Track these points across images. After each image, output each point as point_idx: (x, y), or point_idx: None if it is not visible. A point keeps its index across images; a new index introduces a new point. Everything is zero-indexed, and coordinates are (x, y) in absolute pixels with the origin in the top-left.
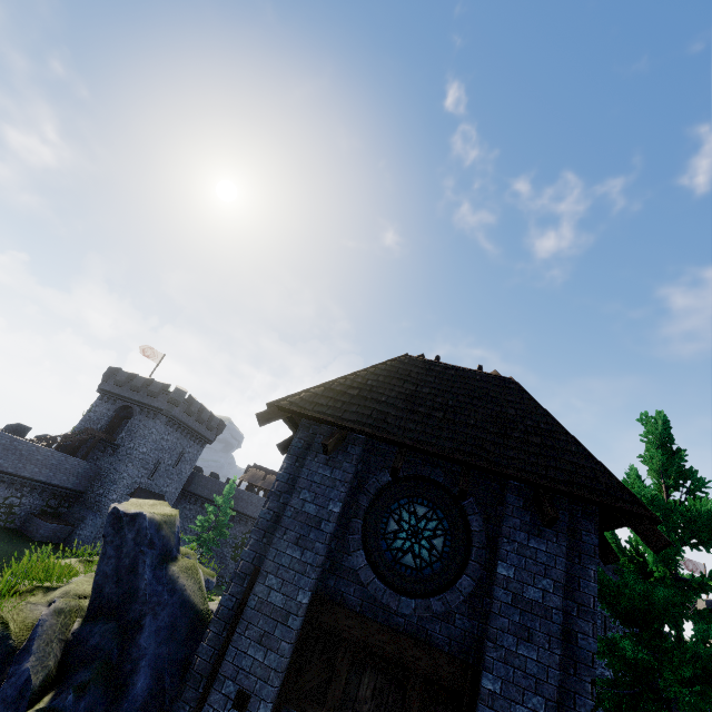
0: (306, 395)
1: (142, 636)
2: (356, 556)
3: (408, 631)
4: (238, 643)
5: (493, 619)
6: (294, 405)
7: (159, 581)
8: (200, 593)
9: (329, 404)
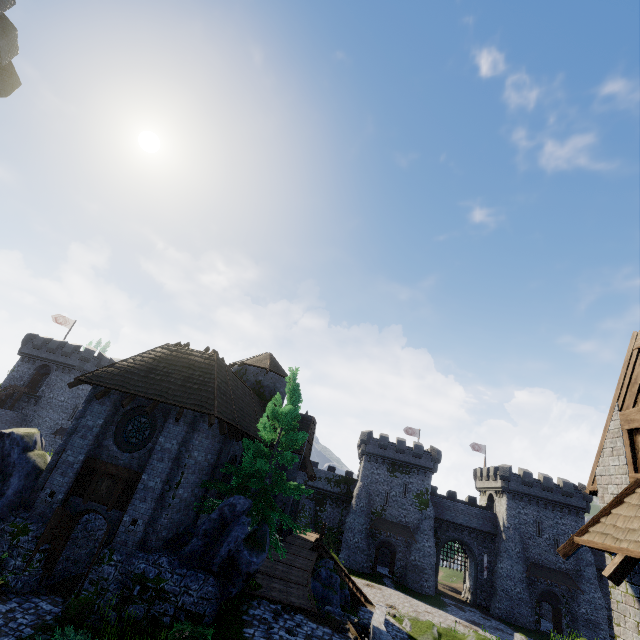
0: (96, 372)
1: (12, 478)
2: (109, 440)
3: (124, 465)
4: (53, 476)
5: (152, 456)
6: (88, 378)
7: (22, 459)
8: (45, 464)
9: (106, 376)
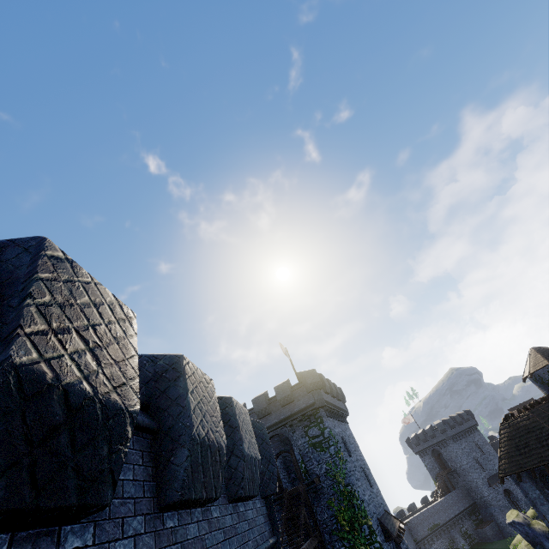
0: (500, 468)
1: (544, 543)
2: None
3: None
4: None
5: None
6: (502, 474)
7: (533, 531)
8: (544, 527)
9: (507, 467)
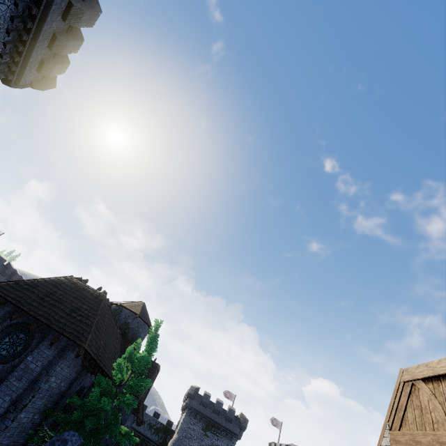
0: (3, 283)
1: None
2: None
3: None
4: None
5: (13, 372)
6: None
7: None
8: None
9: (10, 289)
